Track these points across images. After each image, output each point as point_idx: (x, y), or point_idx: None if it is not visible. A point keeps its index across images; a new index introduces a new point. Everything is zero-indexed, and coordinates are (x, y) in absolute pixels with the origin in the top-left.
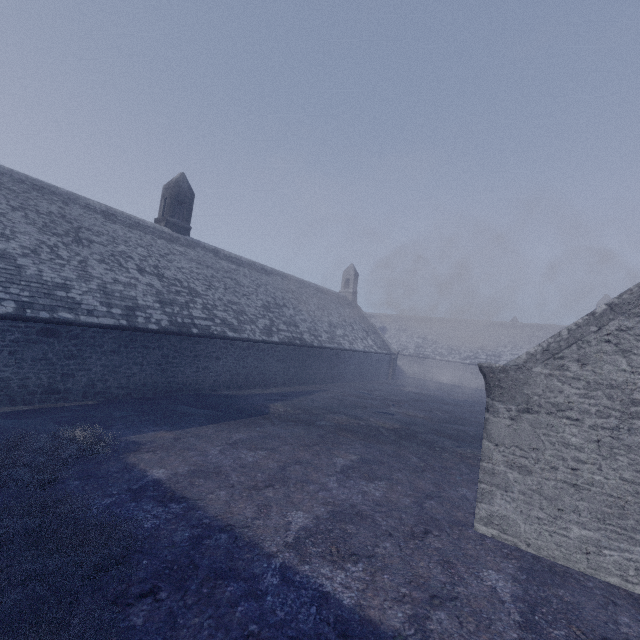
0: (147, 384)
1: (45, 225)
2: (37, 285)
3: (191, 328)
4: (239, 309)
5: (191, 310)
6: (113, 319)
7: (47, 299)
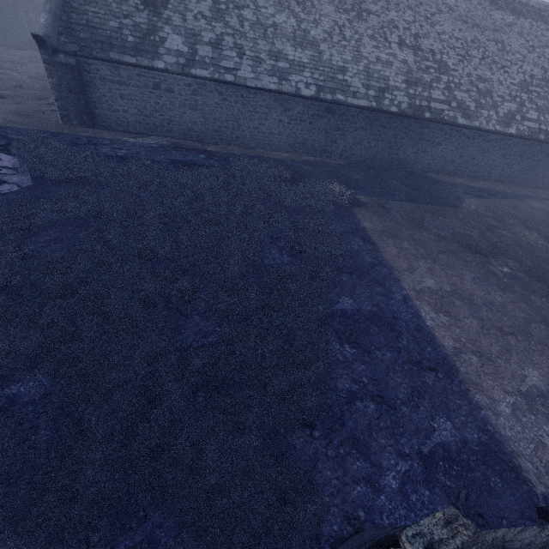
0: (377, 156)
1: (339, 1)
2: (328, 70)
3: (424, 112)
4: (485, 88)
5: (432, 91)
6: (367, 101)
7: (332, 83)
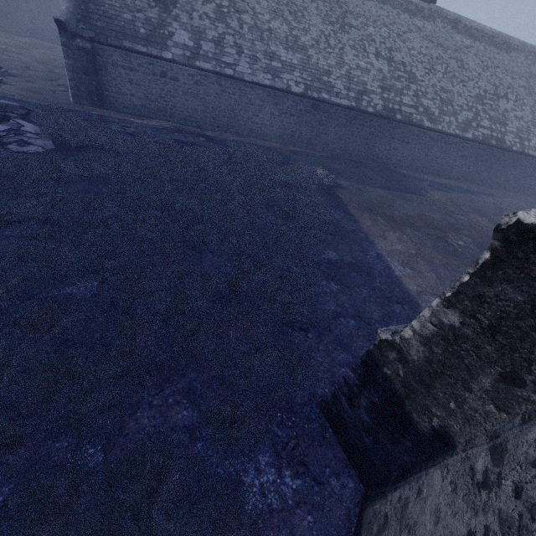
0: (355, 151)
1: (326, 14)
2: (315, 72)
3: (396, 114)
4: (447, 98)
5: (403, 97)
6: (348, 101)
7: (318, 83)
